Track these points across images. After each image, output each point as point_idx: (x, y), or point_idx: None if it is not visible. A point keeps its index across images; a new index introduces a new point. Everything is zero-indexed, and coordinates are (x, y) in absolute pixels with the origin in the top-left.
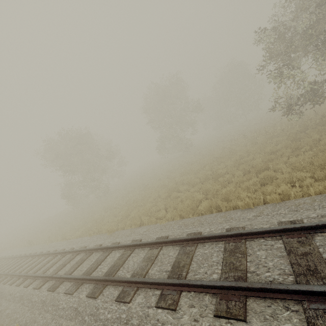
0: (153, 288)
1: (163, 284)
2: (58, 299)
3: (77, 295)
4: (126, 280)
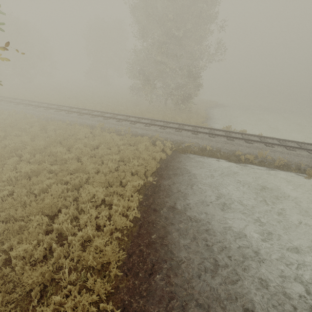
0: (34, 106)
1: (37, 106)
2: (1, 103)
3: (9, 104)
4: (27, 103)
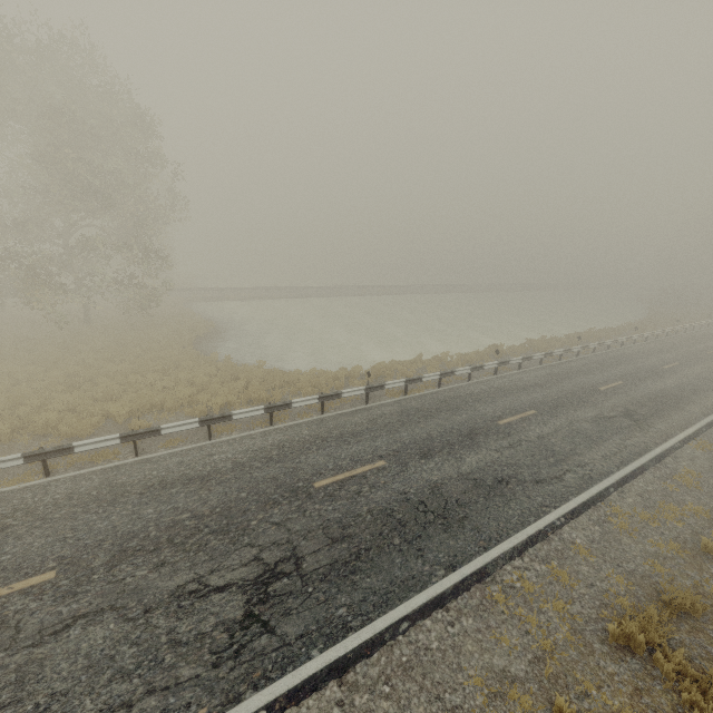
0: None
1: None
2: None
3: None
4: None
